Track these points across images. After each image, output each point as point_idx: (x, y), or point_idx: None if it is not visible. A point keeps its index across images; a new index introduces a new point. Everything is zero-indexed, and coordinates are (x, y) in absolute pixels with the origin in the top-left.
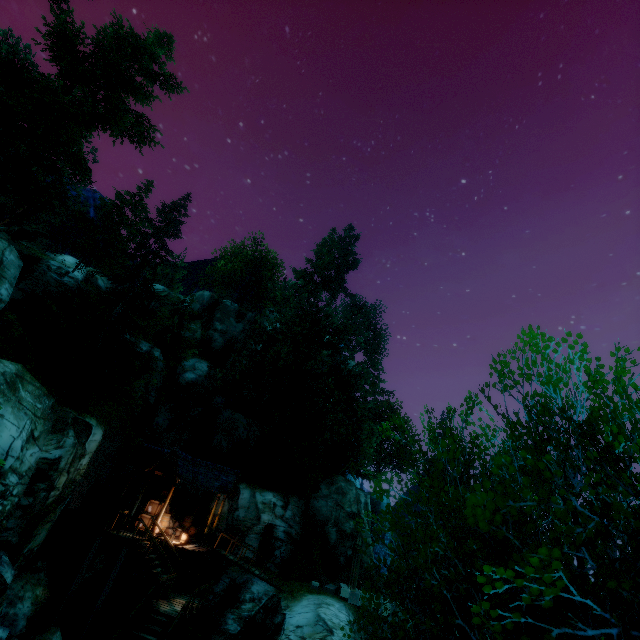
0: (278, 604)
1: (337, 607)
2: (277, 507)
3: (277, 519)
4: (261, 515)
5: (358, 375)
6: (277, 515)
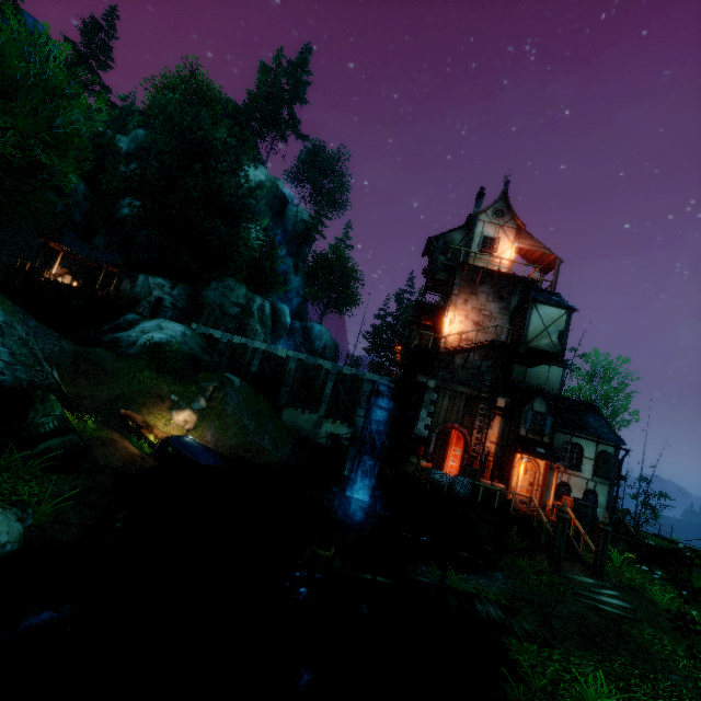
0: (140, 323)
1: (177, 325)
2: (166, 287)
3: (165, 295)
4: (153, 291)
5: (224, 185)
6: (165, 292)
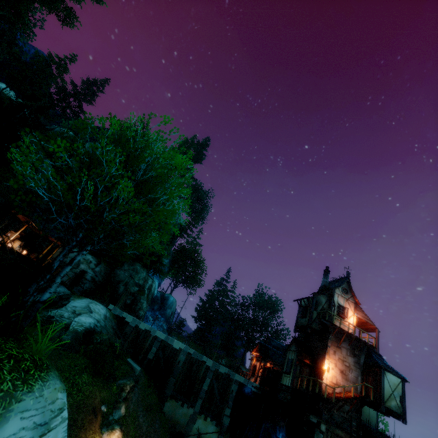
0: (69, 298)
1: (101, 307)
2: (92, 263)
3: (89, 269)
4: (80, 264)
5: None
6: (90, 267)
